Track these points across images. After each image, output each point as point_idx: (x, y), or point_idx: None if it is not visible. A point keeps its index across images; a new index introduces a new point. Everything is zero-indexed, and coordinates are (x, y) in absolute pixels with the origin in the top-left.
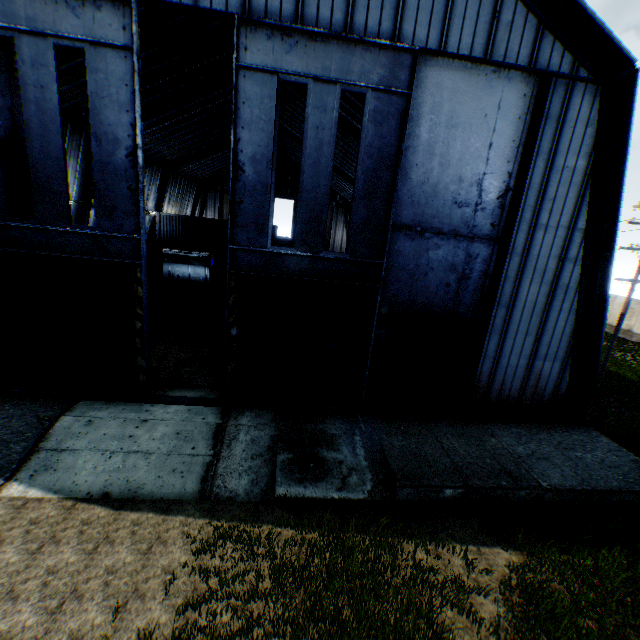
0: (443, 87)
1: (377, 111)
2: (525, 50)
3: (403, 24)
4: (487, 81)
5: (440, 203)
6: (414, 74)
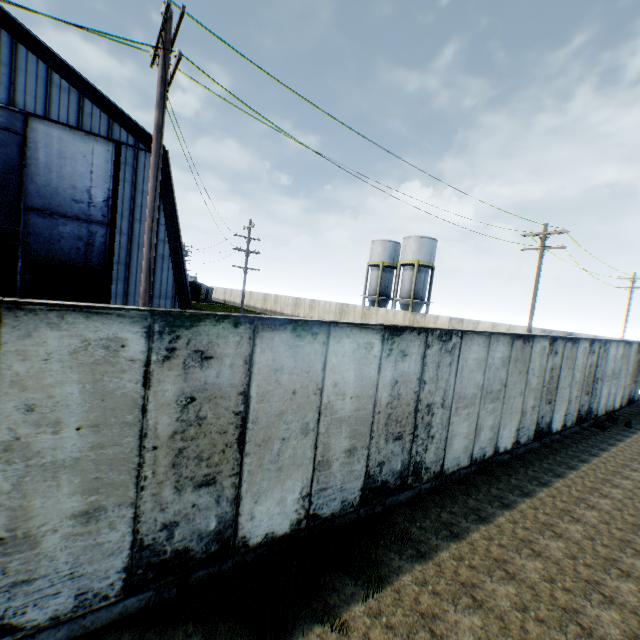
0: (53, 136)
1: (2, 140)
2: (105, 129)
3: (17, 98)
4: (83, 139)
5: (63, 199)
6: (27, 125)
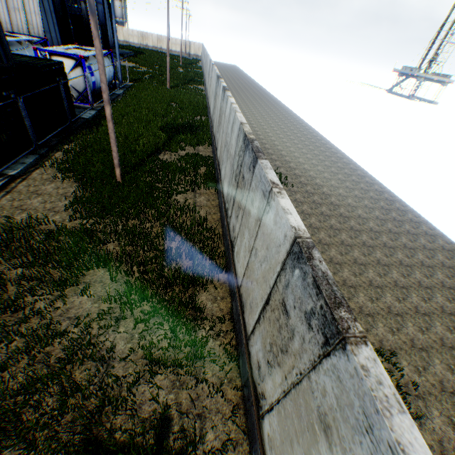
0: None
1: None
2: None
3: None
4: None
5: None
6: None
